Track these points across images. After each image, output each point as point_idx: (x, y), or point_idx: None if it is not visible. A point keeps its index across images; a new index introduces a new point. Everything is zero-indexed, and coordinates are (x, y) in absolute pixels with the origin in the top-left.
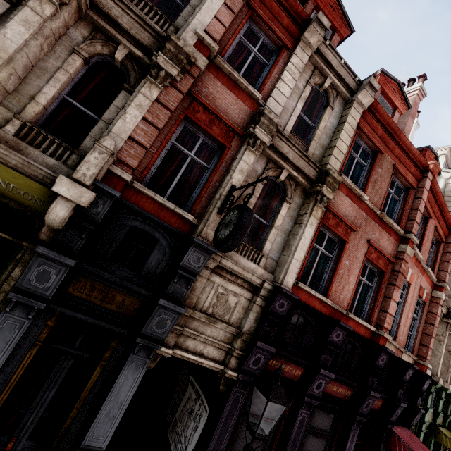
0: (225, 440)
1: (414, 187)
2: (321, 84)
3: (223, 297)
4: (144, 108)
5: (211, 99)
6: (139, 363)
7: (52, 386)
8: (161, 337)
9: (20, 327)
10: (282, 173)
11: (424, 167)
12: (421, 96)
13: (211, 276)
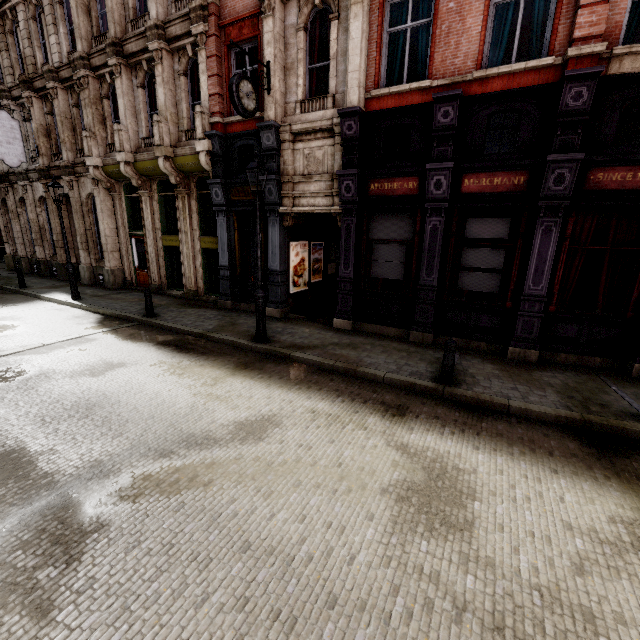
0: (351, 258)
1: None
2: None
3: (311, 157)
4: (205, 71)
5: (233, 12)
6: (274, 222)
7: (254, 250)
8: (276, 201)
9: (224, 222)
10: None
11: None
12: None
13: (295, 147)
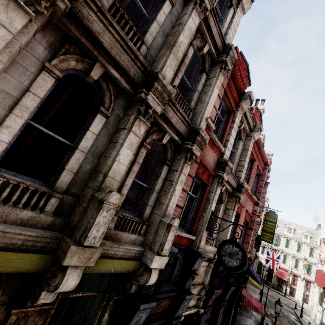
0: None
1: (262, 174)
2: (239, 126)
3: (198, 271)
4: (183, 182)
5: (204, 157)
6: None
7: None
8: (181, 313)
9: None
10: (223, 188)
11: (266, 162)
12: (262, 113)
13: None
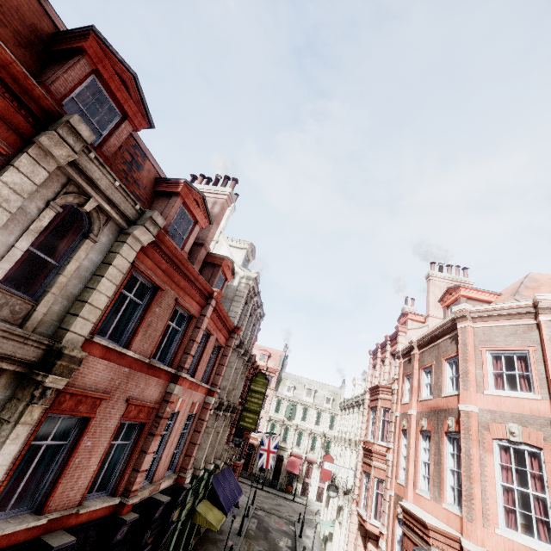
0: None
1: (196, 316)
2: (81, 204)
3: None
4: None
5: None
6: None
7: None
8: None
9: None
10: None
11: (210, 293)
12: (229, 201)
13: None
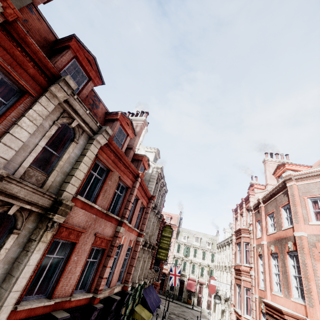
0: None
1: (130, 187)
2: (70, 123)
3: None
4: None
5: None
6: None
7: None
8: None
9: None
10: (12, 208)
11: (137, 174)
12: (145, 124)
13: None
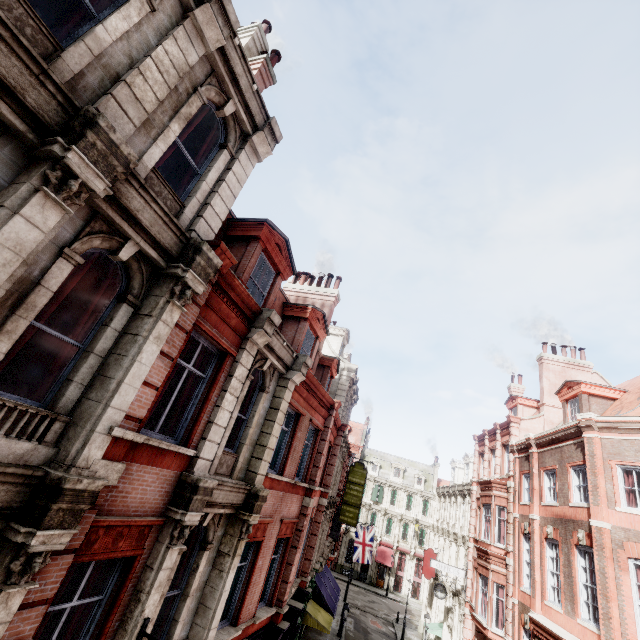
0: None
1: (322, 430)
2: (260, 365)
3: None
4: None
5: (121, 500)
6: None
7: None
8: None
9: None
10: (207, 518)
11: (331, 404)
12: (336, 302)
13: None
